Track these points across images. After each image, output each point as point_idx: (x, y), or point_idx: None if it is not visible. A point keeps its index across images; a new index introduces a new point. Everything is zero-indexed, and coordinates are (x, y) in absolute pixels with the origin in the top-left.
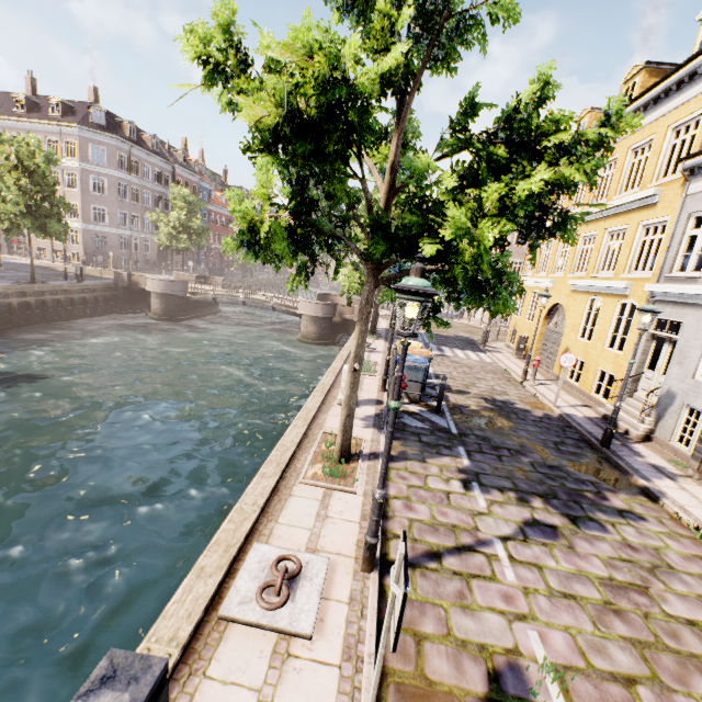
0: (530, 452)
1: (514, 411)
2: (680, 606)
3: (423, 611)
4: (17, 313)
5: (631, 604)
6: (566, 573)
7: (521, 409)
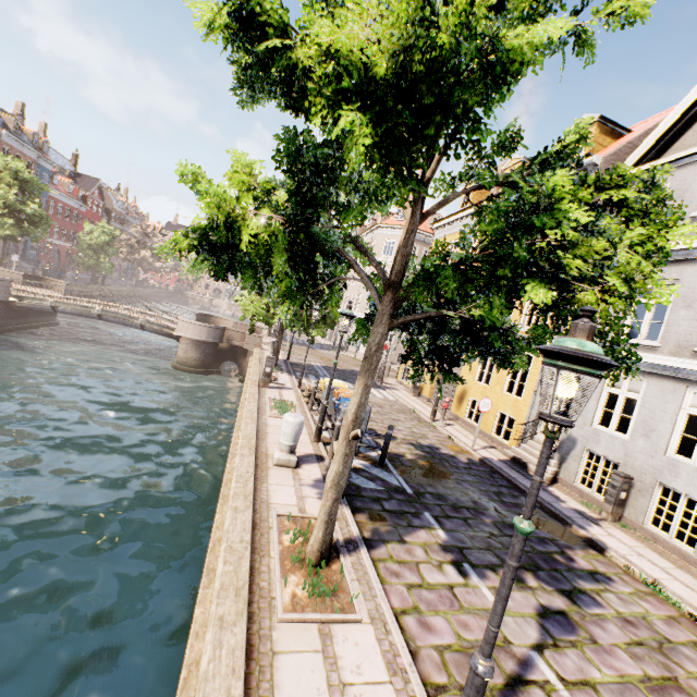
0: (485, 509)
1: (445, 458)
2: None
3: None
4: None
5: None
6: (615, 684)
7: (448, 455)
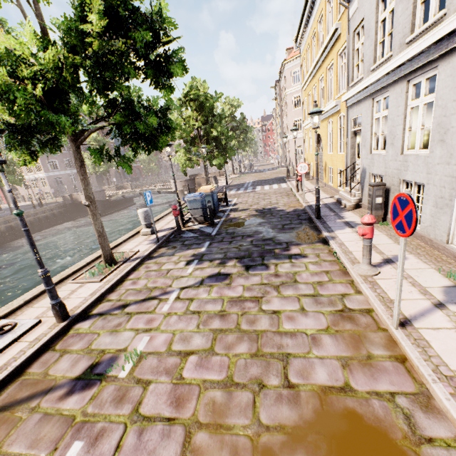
0: (258, 234)
1: (272, 212)
2: (277, 303)
3: (83, 338)
4: (5, 233)
5: (239, 309)
6: (209, 299)
7: (279, 210)
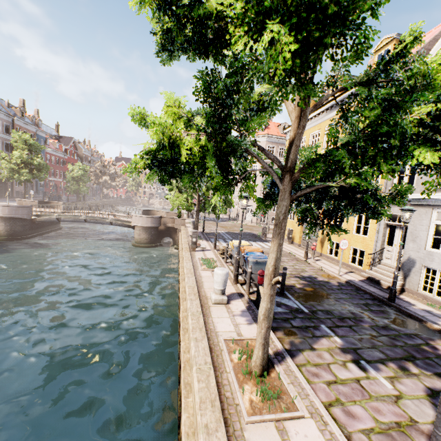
0: (361, 317)
1: (322, 284)
2: None
3: None
4: None
5: None
6: None
7: (323, 281)
